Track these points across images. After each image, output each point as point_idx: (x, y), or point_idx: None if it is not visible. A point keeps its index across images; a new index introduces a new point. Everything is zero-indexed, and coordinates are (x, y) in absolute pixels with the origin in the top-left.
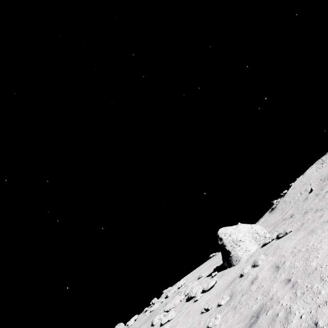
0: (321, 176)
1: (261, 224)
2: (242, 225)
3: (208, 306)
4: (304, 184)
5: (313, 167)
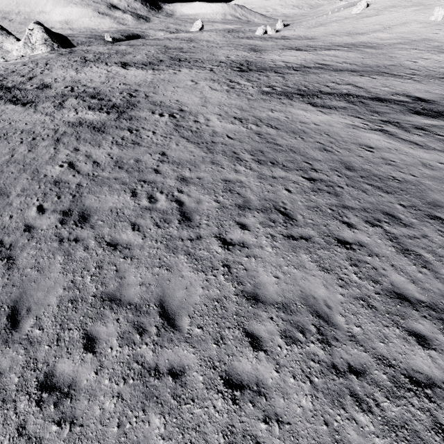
0: None
1: None
2: (442, 12)
3: (407, 20)
4: None
5: None
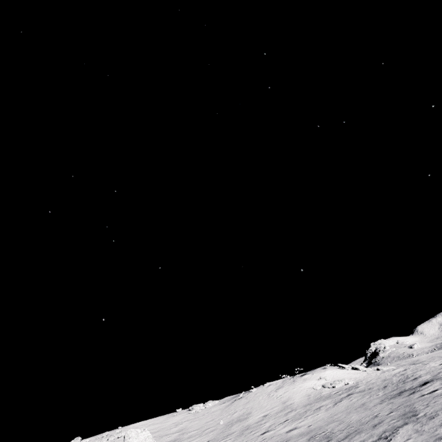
0: (251, 408)
1: (209, 413)
2: (145, 432)
3: None
4: (247, 402)
5: (275, 385)
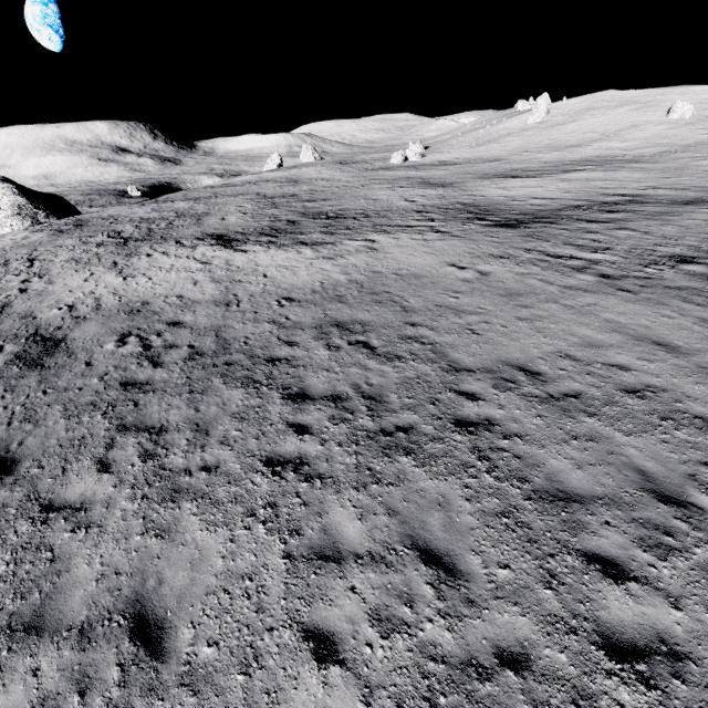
0: None
1: None
2: (689, 106)
3: (634, 123)
4: None
5: None
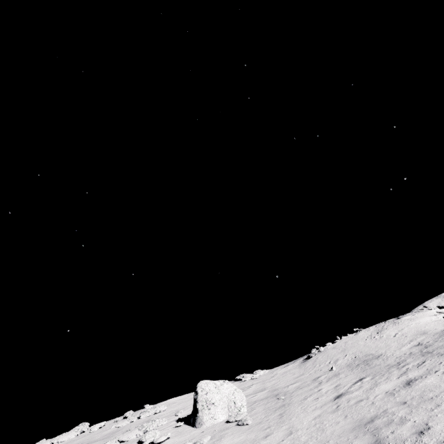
0: (360, 352)
1: (280, 374)
2: (228, 385)
3: None
4: (343, 350)
5: (369, 331)
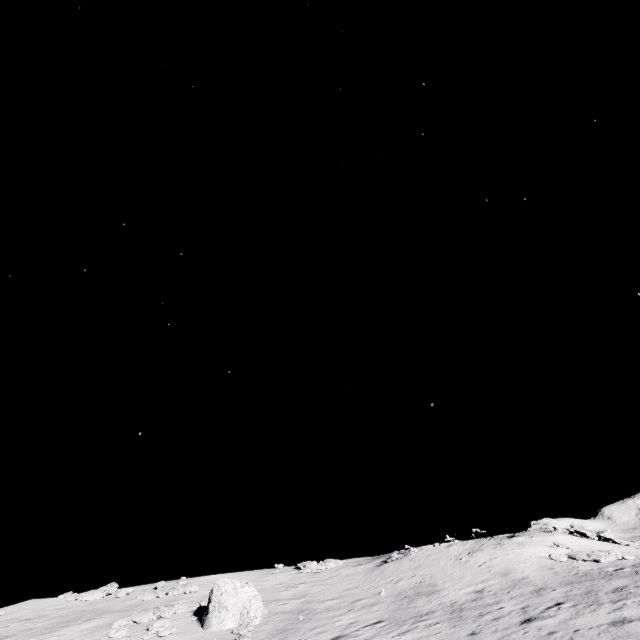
0: (430, 577)
1: (341, 576)
2: (249, 588)
3: None
4: (416, 567)
5: (464, 546)
